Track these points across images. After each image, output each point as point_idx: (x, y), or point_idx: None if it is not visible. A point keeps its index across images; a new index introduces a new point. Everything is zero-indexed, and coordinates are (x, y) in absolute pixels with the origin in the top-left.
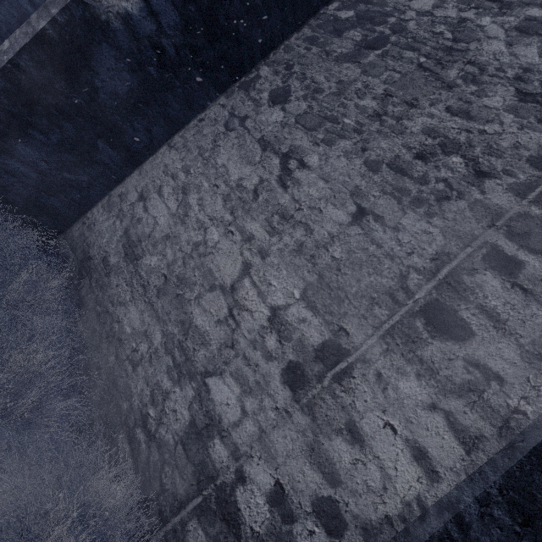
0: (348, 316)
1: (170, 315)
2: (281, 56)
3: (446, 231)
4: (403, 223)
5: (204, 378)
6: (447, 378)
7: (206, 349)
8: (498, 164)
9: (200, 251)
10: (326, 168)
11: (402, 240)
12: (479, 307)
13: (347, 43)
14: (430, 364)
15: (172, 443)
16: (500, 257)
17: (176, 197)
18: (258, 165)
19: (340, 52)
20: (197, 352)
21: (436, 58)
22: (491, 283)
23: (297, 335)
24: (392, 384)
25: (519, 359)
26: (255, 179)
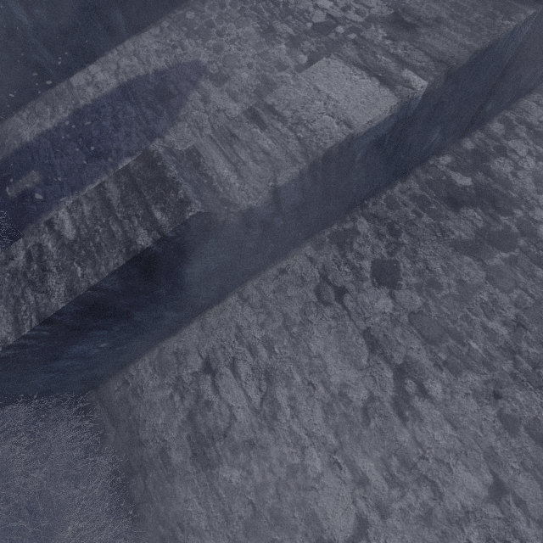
0: None
1: None
2: (383, 210)
3: None
4: None
5: None
6: None
7: None
8: None
9: (298, 480)
10: (453, 408)
11: None
12: None
13: (466, 226)
14: None
15: None
16: None
17: (258, 384)
18: (366, 372)
19: (458, 236)
20: None
21: None
22: None
23: None
24: None
25: None
26: (363, 393)
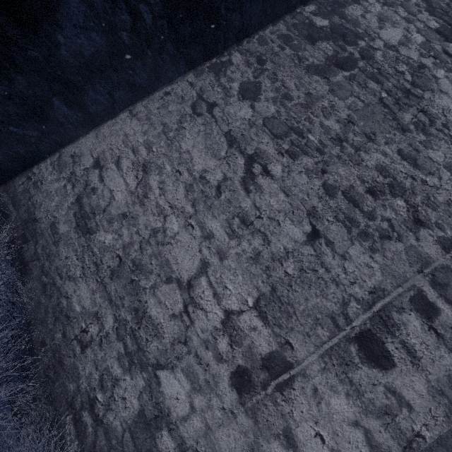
0: (294, 331)
1: (124, 300)
2: (255, 46)
3: (384, 269)
4: (350, 253)
5: (155, 370)
6: (370, 401)
7: (159, 341)
8: (432, 216)
9: (158, 238)
10: (288, 182)
11: (348, 269)
12: (402, 343)
13: (319, 54)
14: (358, 386)
15: (120, 430)
16: (423, 301)
17: (136, 174)
18: (223, 161)
19: (311, 62)
20: (150, 343)
21: (396, 97)
22: (414, 323)
23: (247, 342)
24: (325, 400)
25: (426, 392)
26: (219, 175)
